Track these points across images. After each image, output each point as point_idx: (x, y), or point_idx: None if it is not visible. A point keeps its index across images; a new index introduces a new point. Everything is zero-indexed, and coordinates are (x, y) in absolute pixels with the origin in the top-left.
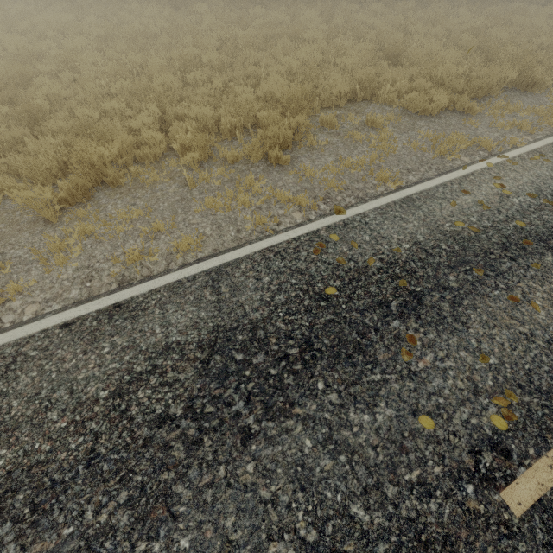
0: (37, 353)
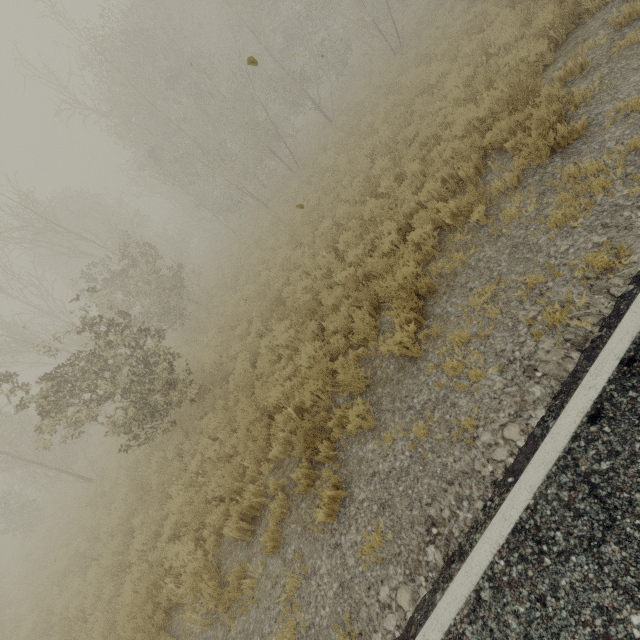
0: (609, 463)
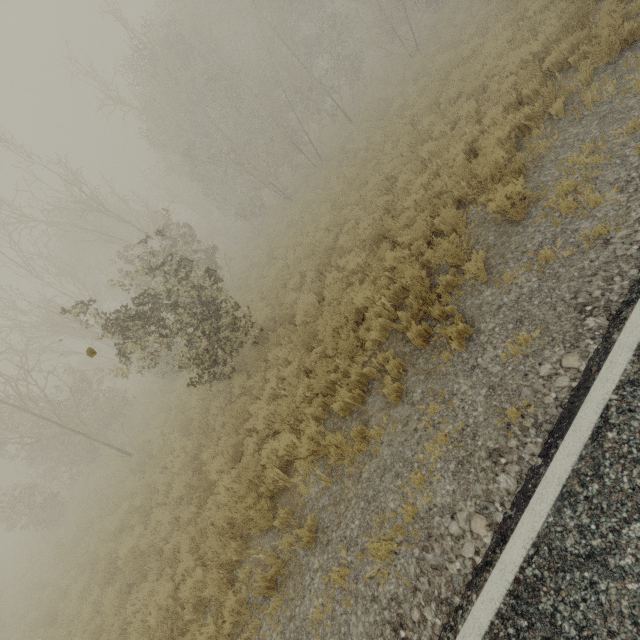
0: None
